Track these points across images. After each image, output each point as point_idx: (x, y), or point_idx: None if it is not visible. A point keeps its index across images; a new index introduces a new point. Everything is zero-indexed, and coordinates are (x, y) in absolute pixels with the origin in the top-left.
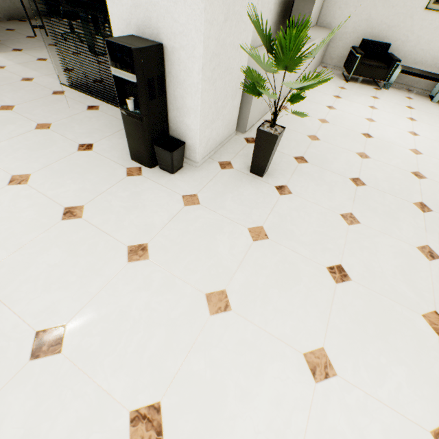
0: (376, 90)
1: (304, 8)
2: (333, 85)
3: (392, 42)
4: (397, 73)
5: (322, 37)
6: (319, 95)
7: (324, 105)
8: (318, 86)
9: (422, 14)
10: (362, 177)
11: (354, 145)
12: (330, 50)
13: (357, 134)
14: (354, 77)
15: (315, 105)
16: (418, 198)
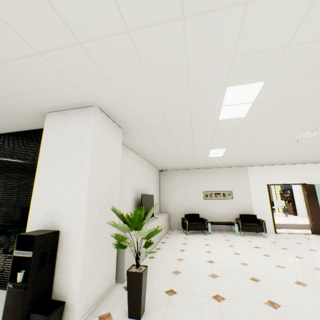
0: (205, 235)
1: (149, 206)
2: (180, 237)
3: (199, 213)
4: (209, 224)
5: (164, 216)
6: (173, 244)
7: (177, 249)
8: (171, 240)
9: (204, 201)
10: (220, 292)
11: (205, 269)
12: (172, 221)
13: (204, 262)
14: (190, 231)
15: (172, 251)
16: (265, 297)
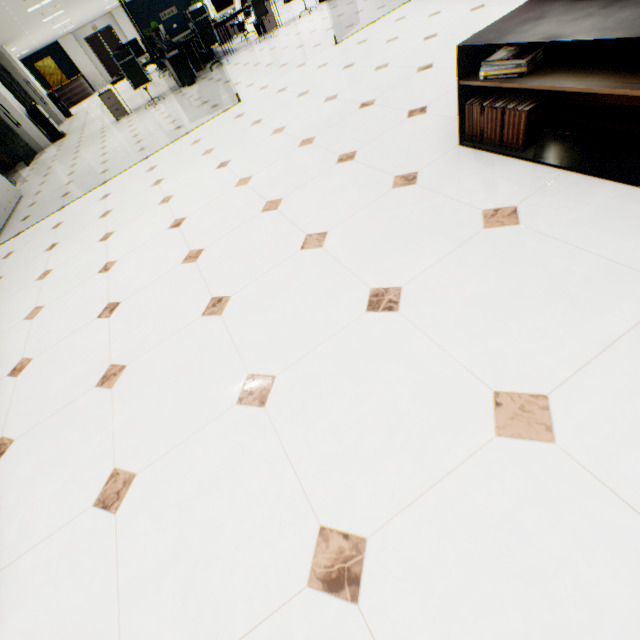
0: None
1: None
2: None
3: None
4: None
5: None
6: None
7: None
8: None
9: None
10: None
11: None
12: None
13: None
14: None
15: None
16: None
